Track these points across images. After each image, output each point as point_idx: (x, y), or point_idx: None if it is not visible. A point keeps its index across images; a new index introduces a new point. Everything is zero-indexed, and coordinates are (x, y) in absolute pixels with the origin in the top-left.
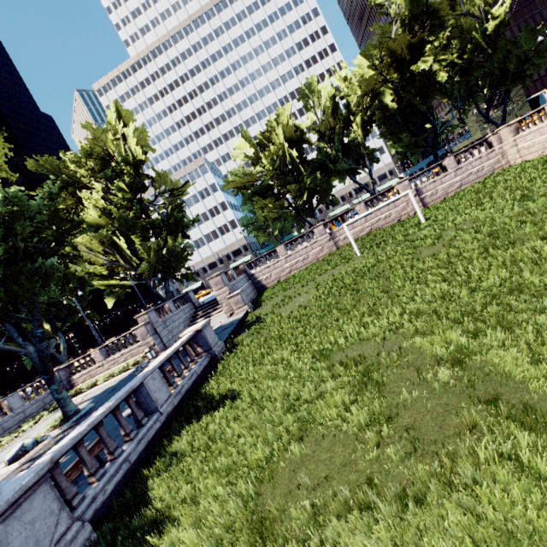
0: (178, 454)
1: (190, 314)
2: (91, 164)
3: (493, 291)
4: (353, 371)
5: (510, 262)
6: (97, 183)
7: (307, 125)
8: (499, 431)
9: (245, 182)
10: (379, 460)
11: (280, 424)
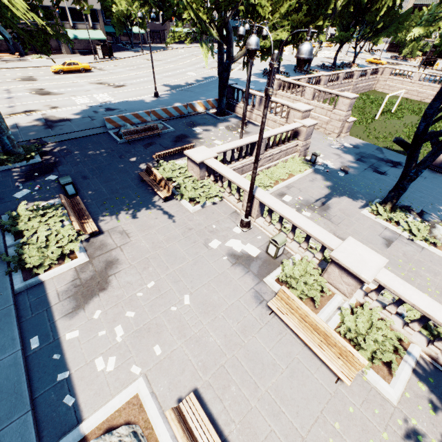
0: None
1: None
2: None
3: None
4: None
5: None
6: None
7: None
8: None
9: None
10: None
11: None
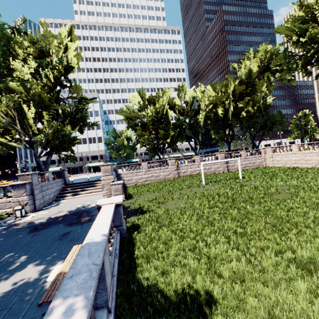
0: None
1: (60, 187)
2: (30, 49)
3: None
4: None
5: None
6: (32, 62)
7: (178, 103)
8: None
9: (133, 116)
10: None
11: None
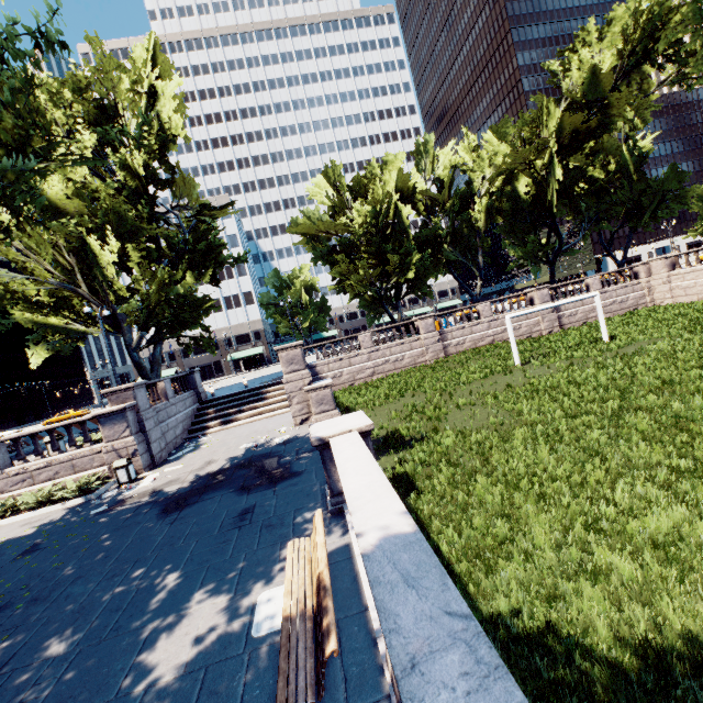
0: None
1: (192, 409)
2: (76, 109)
3: None
4: None
5: None
6: (88, 136)
7: (421, 185)
8: None
9: (323, 231)
10: None
11: None
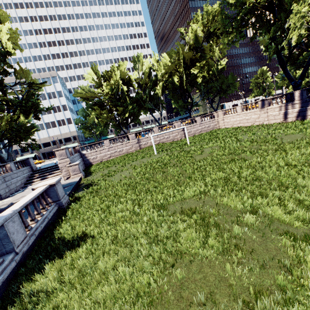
0: (45, 291)
1: (27, 174)
2: None
3: (248, 178)
4: (195, 216)
5: (250, 166)
6: None
7: (134, 76)
8: (300, 249)
9: (90, 95)
10: (242, 275)
11: (151, 255)
